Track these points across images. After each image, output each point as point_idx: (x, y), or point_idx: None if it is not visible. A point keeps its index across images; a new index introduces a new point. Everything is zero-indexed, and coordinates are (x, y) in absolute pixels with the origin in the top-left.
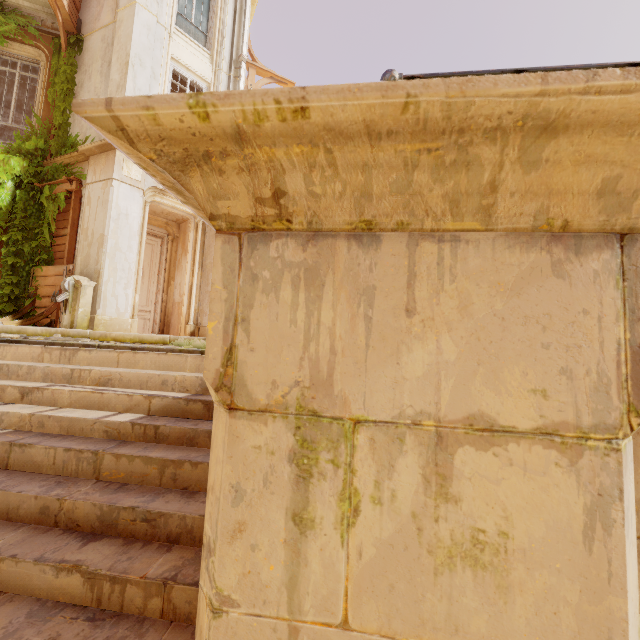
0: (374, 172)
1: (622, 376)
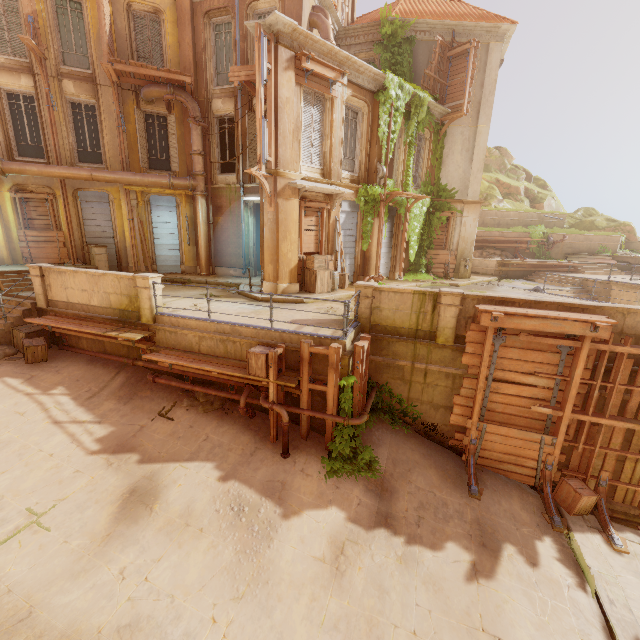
0: None
1: None
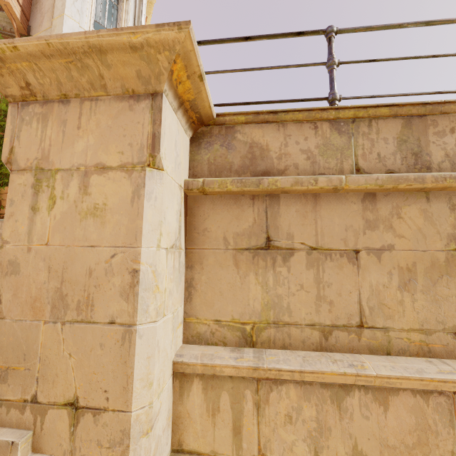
0: (57, 73)
1: (149, 144)
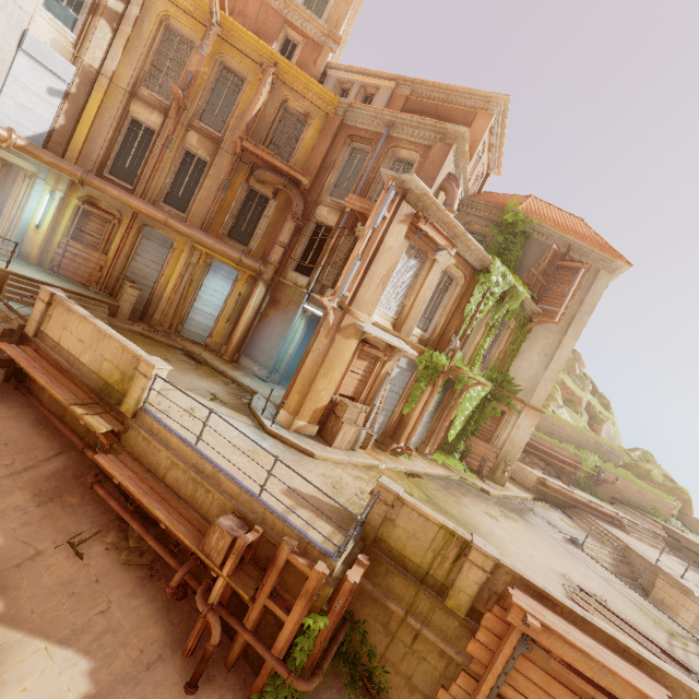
0: None
1: None
